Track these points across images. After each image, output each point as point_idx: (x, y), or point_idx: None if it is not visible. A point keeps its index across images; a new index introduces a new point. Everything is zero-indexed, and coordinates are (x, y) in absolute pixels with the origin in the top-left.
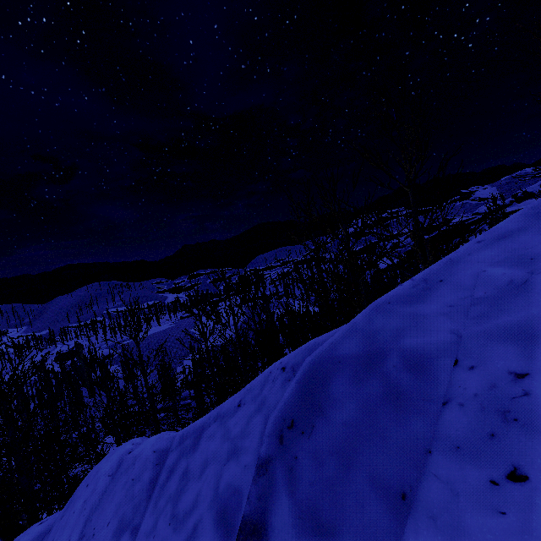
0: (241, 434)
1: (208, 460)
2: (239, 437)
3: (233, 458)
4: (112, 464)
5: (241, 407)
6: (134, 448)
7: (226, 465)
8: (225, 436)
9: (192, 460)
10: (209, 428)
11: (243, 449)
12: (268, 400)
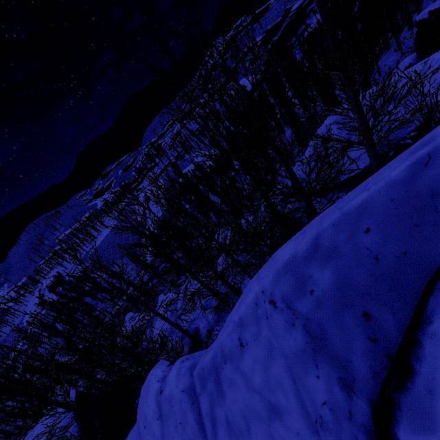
0: (267, 387)
1: (246, 414)
2: (266, 390)
3: (276, 419)
4: (153, 409)
5: (245, 347)
6: (162, 387)
7: (272, 427)
8: (248, 386)
9: (227, 410)
10: (223, 370)
11: (282, 408)
12: (275, 344)
